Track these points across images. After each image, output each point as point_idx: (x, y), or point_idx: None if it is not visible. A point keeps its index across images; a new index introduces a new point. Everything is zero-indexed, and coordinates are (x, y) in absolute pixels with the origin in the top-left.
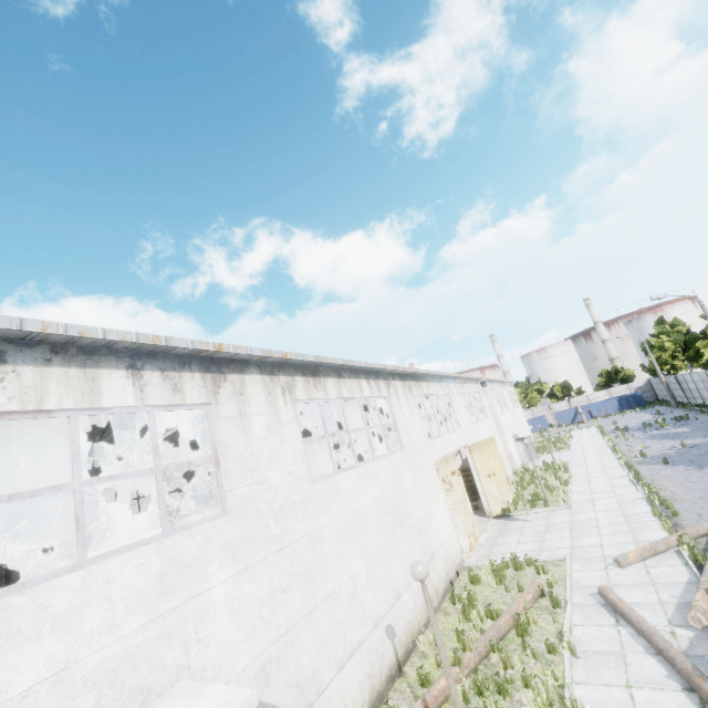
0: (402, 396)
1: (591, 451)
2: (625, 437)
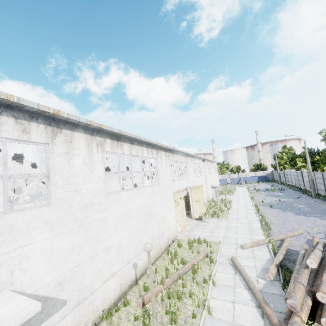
0: (163, 159)
1: (242, 197)
2: (257, 193)
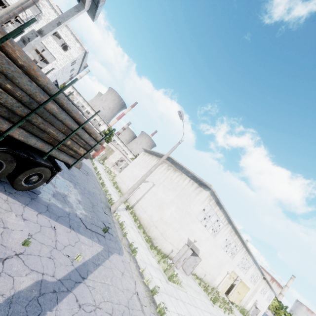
0: (242, 252)
1: None
2: None
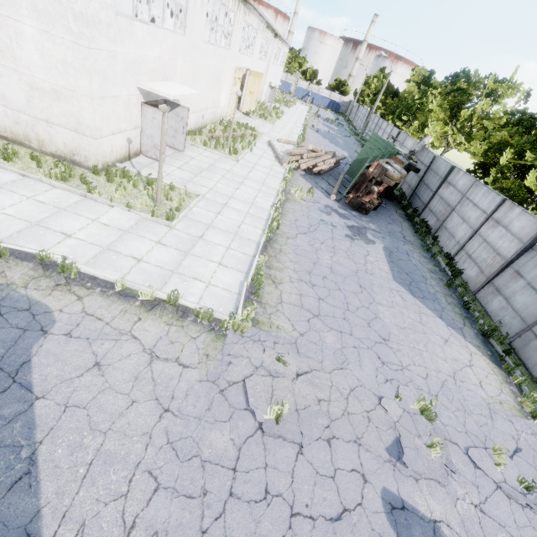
0: (240, 17)
1: (297, 115)
2: (315, 118)
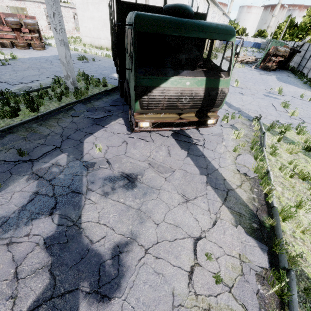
0: (211, 9)
1: None
2: (244, 51)
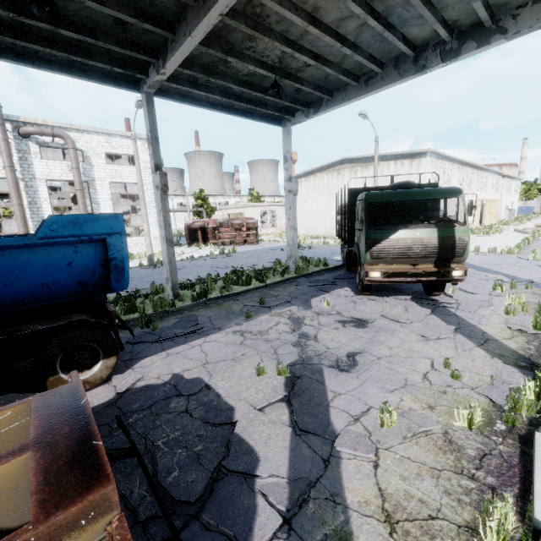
0: (475, 175)
1: None
2: None
